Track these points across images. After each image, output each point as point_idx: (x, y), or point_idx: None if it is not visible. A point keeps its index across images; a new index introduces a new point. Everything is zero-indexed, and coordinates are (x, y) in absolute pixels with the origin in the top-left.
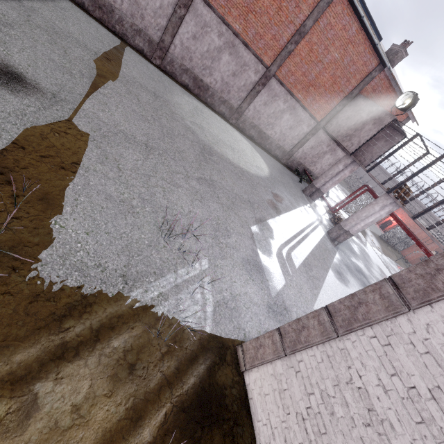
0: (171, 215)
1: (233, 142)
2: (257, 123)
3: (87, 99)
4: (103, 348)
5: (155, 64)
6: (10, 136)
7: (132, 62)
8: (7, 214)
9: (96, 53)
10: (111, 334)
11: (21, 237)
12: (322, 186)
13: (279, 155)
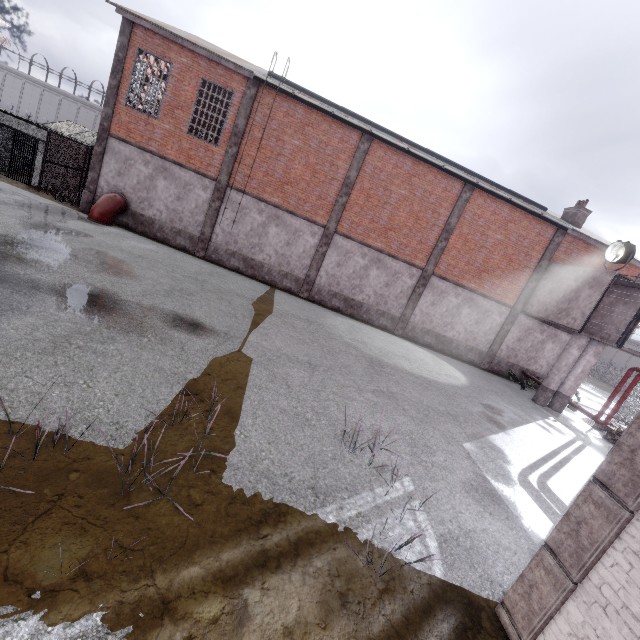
0: (351, 428)
1: (406, 352)
2: (430, 326)
3: (251, 333)
4: (306, 566)
5: (303, 298)
6: (199, 366)
7: (283, 299)
8: (203, 425)
9: (253, 299)
10: (311, 550)
11: (215, 444)
12: (561, 387)
13: (475, 360)
